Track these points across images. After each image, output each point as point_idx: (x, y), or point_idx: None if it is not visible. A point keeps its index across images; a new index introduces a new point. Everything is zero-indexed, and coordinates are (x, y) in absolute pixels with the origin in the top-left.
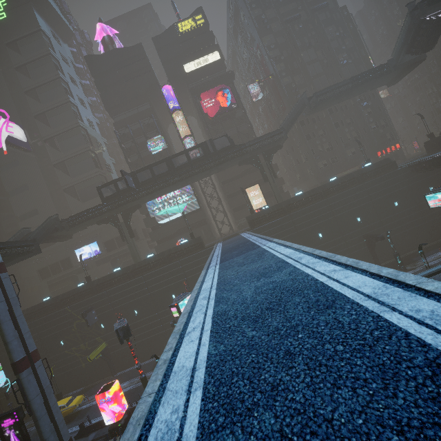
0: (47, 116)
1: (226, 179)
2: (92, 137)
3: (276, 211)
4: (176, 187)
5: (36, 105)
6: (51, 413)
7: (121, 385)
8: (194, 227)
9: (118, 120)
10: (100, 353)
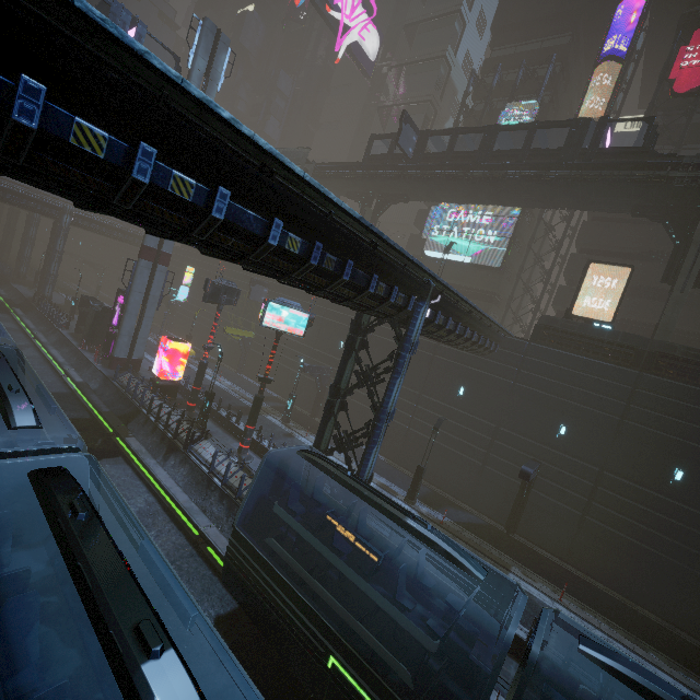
0: (419, 29)
1: (595, 247)
2: (452, 85)
3: (614, 346)
4: (477, 197)
5: (417, 9)
6: (140, 320)
7: (225, 380)
8: (469, 294)
9: (496, 57)
10: (240, 336)
